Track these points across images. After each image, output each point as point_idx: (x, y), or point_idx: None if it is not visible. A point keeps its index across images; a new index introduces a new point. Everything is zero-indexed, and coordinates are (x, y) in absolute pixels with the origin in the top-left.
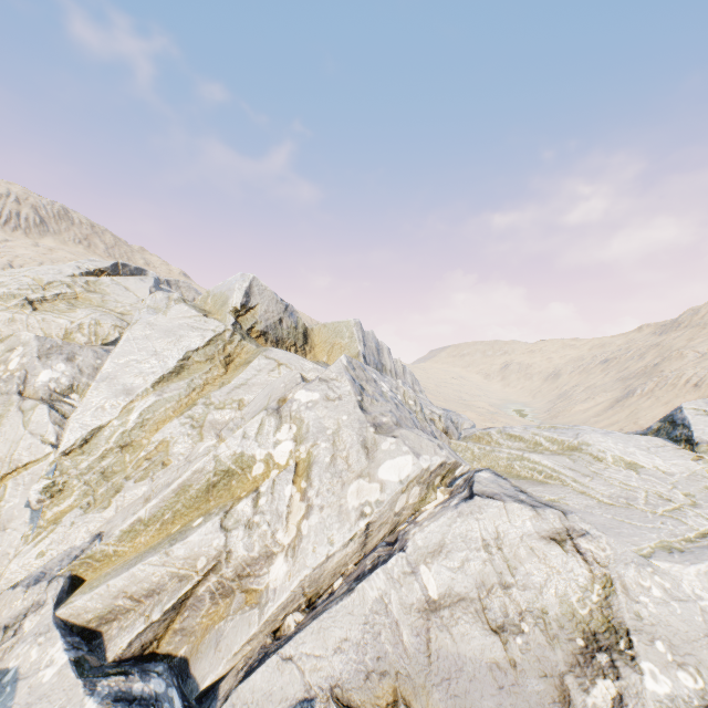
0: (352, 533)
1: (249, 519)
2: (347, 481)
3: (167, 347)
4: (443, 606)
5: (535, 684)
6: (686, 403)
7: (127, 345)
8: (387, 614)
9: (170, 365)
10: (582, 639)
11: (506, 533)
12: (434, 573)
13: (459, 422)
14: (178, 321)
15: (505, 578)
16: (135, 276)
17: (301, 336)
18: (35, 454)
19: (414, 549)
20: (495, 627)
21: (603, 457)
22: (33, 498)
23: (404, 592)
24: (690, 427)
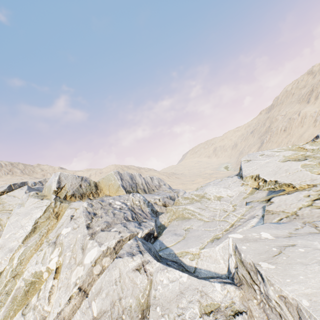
0: (69, 297)
1: (35, 305)
2: (73, 269)
3: (26, 221)
4: (98, 319)
5: None
6: (242, 158)
7: (8, 228)
8: None
9: (29, 229)
10: (141, 314)
11: (122, 273)
12: (96, 303)
13: (175, 195)
14: (30, 207)
15: (120, 295)
16: (21, 186)
17: (94, 187)
18: None
19: (91, 294)
20: None
21: (210, 198)
22: None
23: (86, 317)
24: (242, 170)
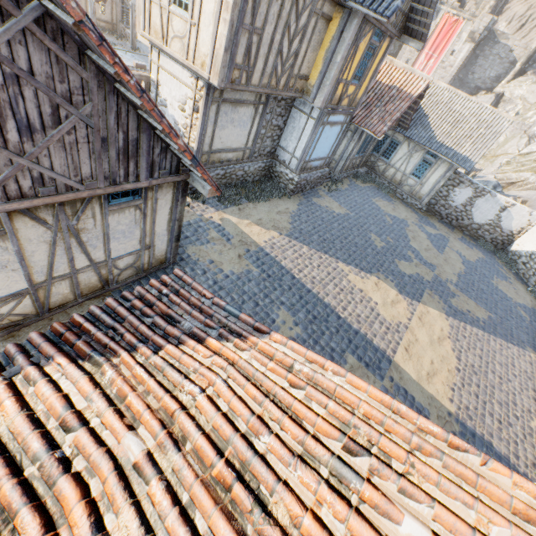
0: None
1: None
2: None
3: None
4: None
5: None
6: None
7: None
8: None
9: None
10: None
11: None
12: None
13: None
14: None
15: None
16: None
17: None
18: (512, 152)
19: None
20: None
21: None
22: (502, 162)
23: None
24: None
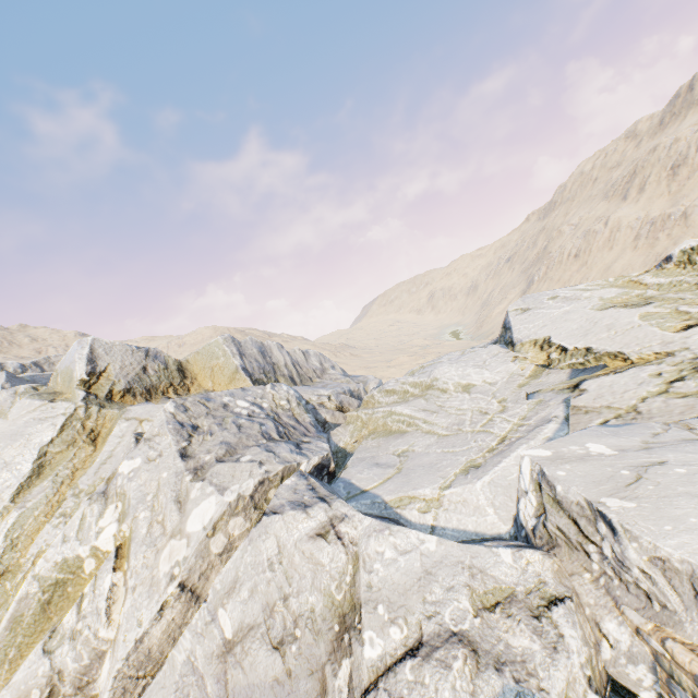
0: (159, 605)
1: (73, 629)
2: (162, 547)
3: (17, 453)
4: (236, 643)
5: (305, 684)
6: (510, 306)
7: None
8: (194, 672)
9: (26, 470)
10: (338, 625)
11: (285, 545)
12: (229, 613)
13: (361, 387)
14: (23, 419)
15: (284, 590)
16: None
17: (176, 374)
18: None
19: (214, 595)
20: (276, 644)
21: (447, 388)
22: None
23: (207, 643)
24: (512, 329)
